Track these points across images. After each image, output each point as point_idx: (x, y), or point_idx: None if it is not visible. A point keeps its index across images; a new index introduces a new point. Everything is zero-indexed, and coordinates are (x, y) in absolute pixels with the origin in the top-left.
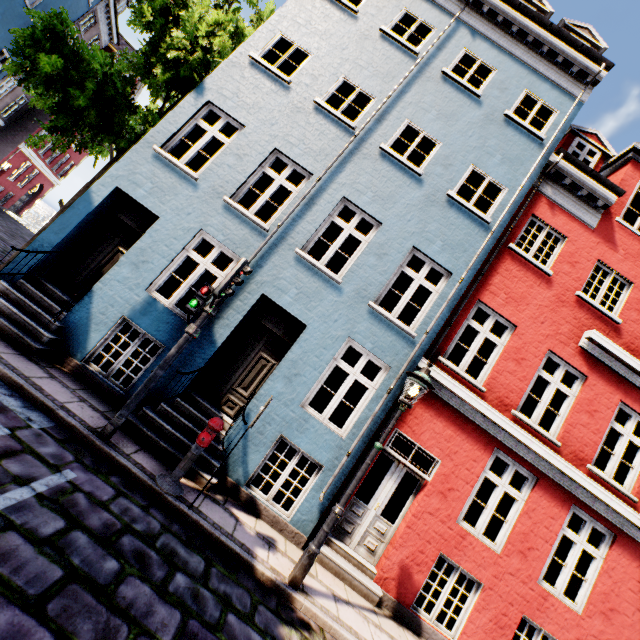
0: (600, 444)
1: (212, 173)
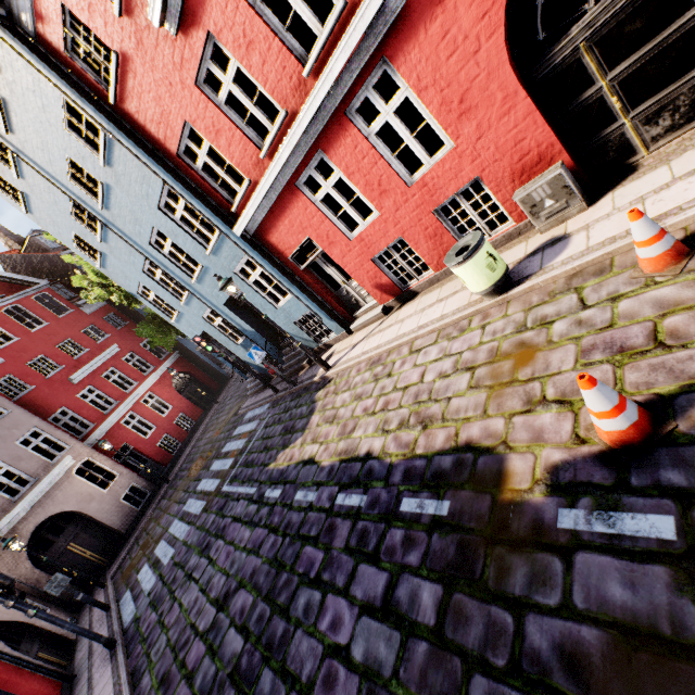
0: (284, 34)
1: (173, 305)
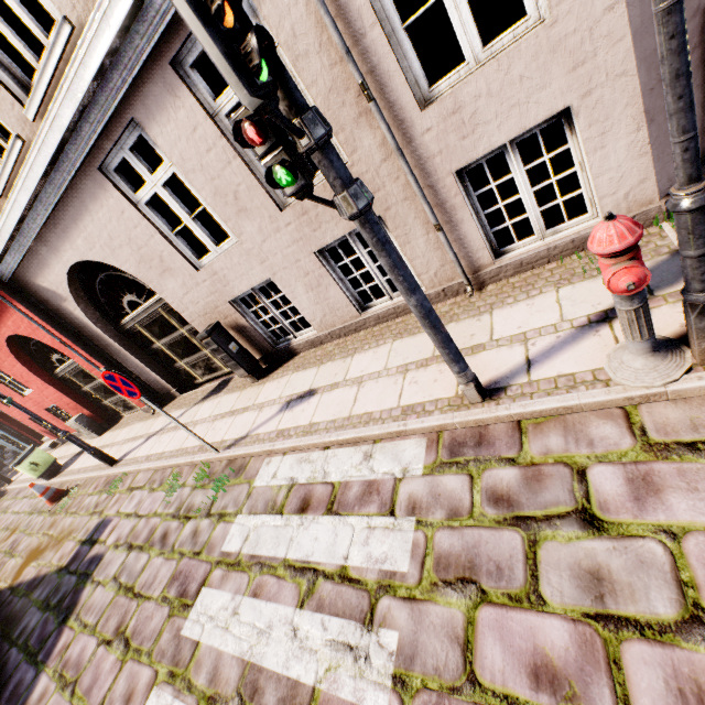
0: None
1: None
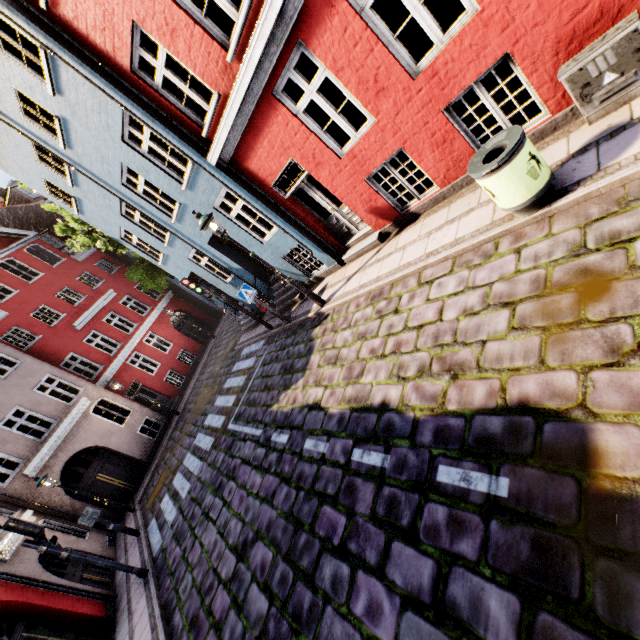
0: None
1: (157, 247)
